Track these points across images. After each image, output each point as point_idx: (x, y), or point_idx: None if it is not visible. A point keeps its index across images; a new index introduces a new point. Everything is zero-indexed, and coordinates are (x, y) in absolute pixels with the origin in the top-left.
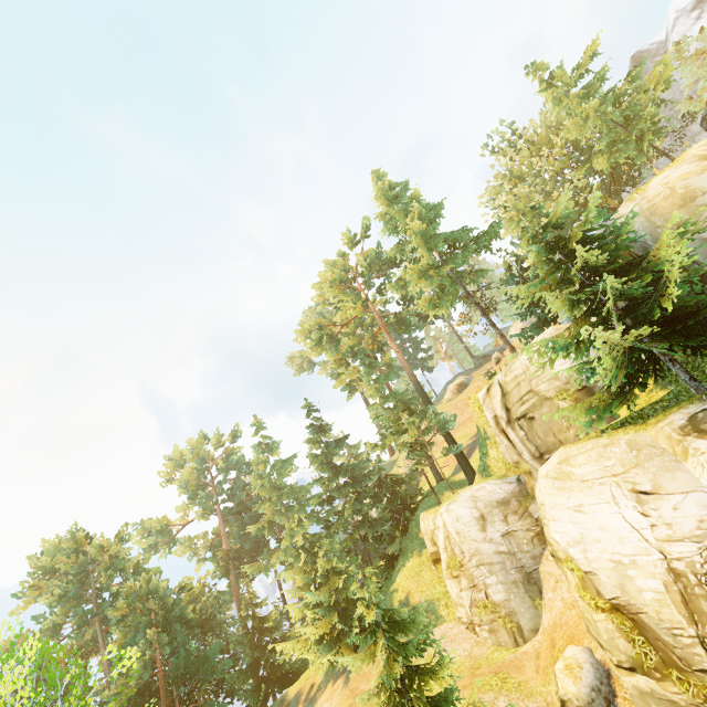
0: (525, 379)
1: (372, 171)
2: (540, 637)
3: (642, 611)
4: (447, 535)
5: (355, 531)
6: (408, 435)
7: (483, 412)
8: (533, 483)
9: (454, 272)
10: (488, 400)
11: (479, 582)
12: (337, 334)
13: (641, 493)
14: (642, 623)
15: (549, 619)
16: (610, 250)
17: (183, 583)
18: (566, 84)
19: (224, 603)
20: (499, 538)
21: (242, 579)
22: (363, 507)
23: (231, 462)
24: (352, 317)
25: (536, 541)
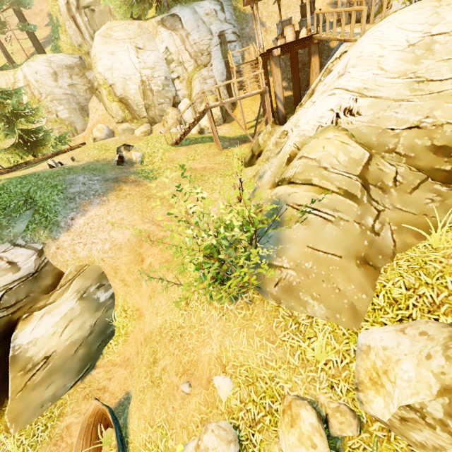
0: None
1: None
2: (86, 132)
3: (129, 98)
4: (28, 83)
5: None
6: None
7: (57, 1)
8: (89, 60)
9: None
10: None
11: (53, 110)
12: None
13: (138, 48)
14: (129, 104)
15: (91, 123)
16: None
17: None
18: None
19: None
20: (67, 86)
21: None
22: None
23: None
24: None
25: (88, 92)
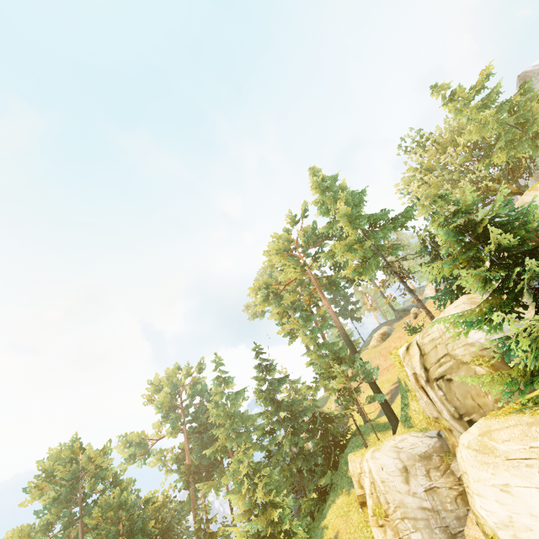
0: (441, 342)
1: (310, 168)
2: None
3: None
4: (373, 481)
5: (292, 462)
6: (337, 383)
7: (403, 367)
8: (453, 440)
9: (375, 245)
10: (408, 358)
11: (404, 536)
12: (281, 292)
13: None
14: None
15: None
16: (519, 235)
17: (148, 497)
18: (465, 98)
19: (182, 515)
20: (423, 493)
21: (200, 490)
22: (300, 440)
23: (197, 389)
24: (293, 279)
25: (459, 501)
